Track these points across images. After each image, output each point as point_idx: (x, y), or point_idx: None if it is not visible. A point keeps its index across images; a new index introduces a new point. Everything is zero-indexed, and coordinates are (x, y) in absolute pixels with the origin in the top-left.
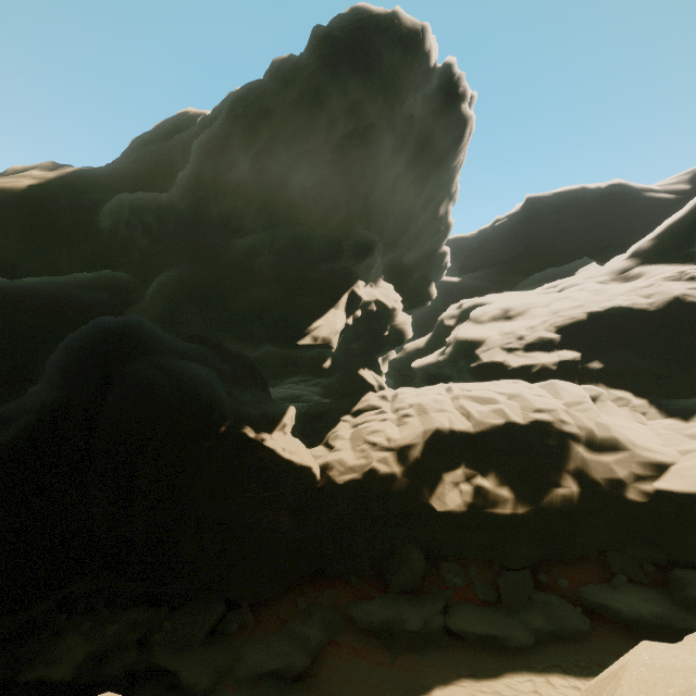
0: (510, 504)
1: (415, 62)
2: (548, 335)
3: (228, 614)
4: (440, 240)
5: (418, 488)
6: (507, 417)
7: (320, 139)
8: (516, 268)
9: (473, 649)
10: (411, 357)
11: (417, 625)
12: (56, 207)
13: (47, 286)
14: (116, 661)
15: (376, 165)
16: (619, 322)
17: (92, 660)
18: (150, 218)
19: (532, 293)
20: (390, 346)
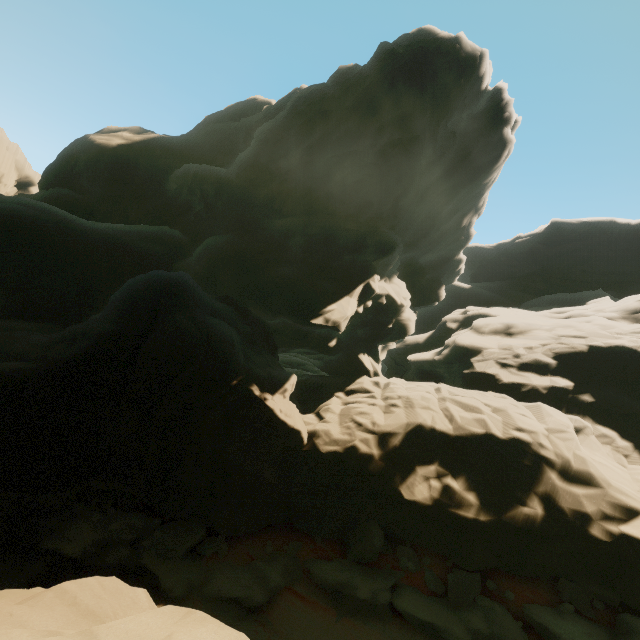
0: (474, 509)
1: (468, 84)
2: (545, 359)
3: (207, 539)
4: (459, 248)
5: (391, 473)
6: (488, 428)
7: (366, 143)
8: (527, 285)
9: (412, 631)
10: (409, 349)
11: (365, 595)
12: (136, 165)
13: (119, 233)
14: (114, 553)
15: (412, 174)
16: (620, 361)
17: (96, 546)
18: (209, 188)
19: (538, 314)
20: (392, 337)
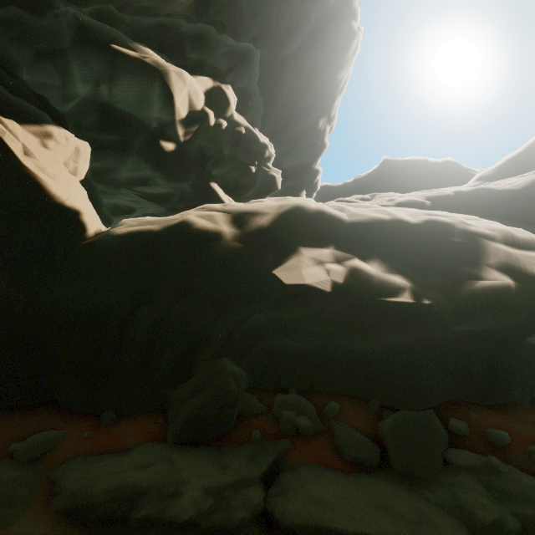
0: (408, 292)
1: None
2: (419, 199)
3: None
4: (316, 155)
5: (255, 257)
6: (392, 214)
7: None
8: None
9: None
10: None
11: (191, 509)
12: None
13: None
14: None
15: (270, 13)
16: (485, 200)
17: None
18: None
19: None
20: (256, 193)
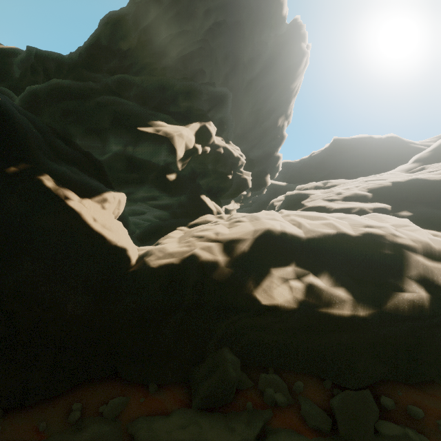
0: (348, 304)
1: (273, 6)
2: (362, 192)
3: None
4: (277, 146)
5: (241, 279)
6: (338, 228)
7: (196, 25)
8: None
9: None
10: None
11: None
12: None
13: None
14: None
15: (237, 54)
16: (418, 189)
17: None
18: (51, 65)
19: None
20: (232, 192)
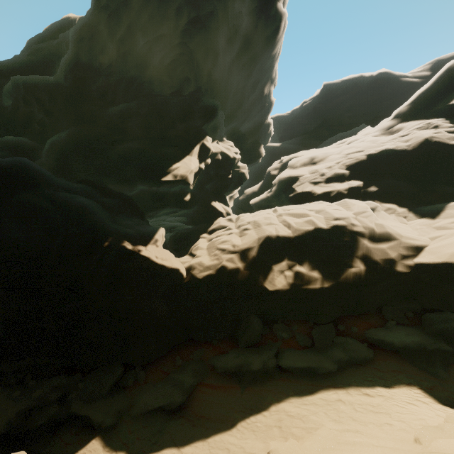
0: (319, 281)
1: None
2: (341, 171)
3: (126, 374)
4: (266, 114)
5: (255, 277)
6: (315, 224)
7: (170, 26)
8: (317, 135)
9: (297, 378)
10: (249, 198)
11: (258, 366)
12: None
13: None
14: (42, 415)
15: (216, 48)
16: (387, 160)
17: (22, 416)
18: (42, 95)
19: (329, 147)
20: (234, 186)
